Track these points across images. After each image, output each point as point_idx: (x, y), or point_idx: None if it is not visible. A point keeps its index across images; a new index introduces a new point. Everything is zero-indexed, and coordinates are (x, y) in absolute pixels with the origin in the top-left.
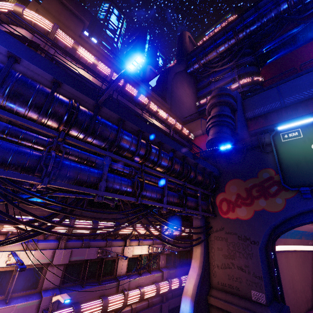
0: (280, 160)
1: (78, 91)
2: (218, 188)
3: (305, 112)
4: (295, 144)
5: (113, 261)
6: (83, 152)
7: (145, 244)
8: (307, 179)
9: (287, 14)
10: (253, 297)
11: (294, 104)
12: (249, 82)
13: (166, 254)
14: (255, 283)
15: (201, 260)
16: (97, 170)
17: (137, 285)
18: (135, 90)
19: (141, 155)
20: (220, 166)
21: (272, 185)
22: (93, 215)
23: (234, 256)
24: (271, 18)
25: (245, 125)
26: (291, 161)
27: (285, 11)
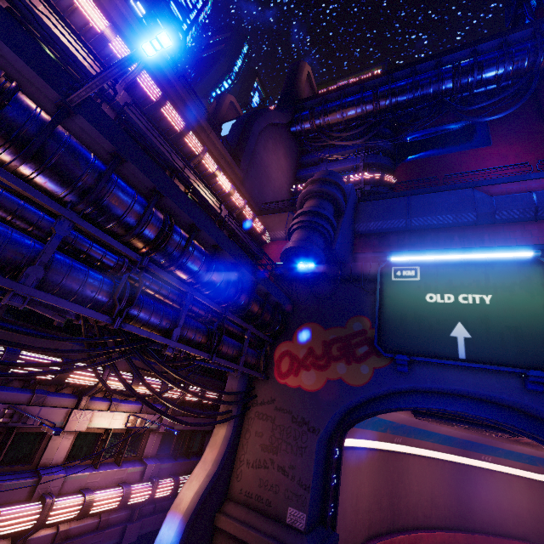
0: (382, 308)
1: (20, 56)
2: (284, 333)
3: (433, 246)
4: (407, 287)
5: (40, 436)
6: (10, 195)
7: (123, 411)
8: (408, 344)
9: (450, 98)
10: (288, 518)
11: (422, 230)
12: (376, 180)
13: (162, 432)
14: (297, 495)
15: (222, 451)
16: (31, 241)
17: (81, 486)
18: (181, 120)
19: (146, 238)
20: (296, 296)
21: (361, 344)
22: (12, 335)
23: (277, 448)
24: (428, 95)
25: (351, 242)
26: (395, 312)
27: (448, 92)
